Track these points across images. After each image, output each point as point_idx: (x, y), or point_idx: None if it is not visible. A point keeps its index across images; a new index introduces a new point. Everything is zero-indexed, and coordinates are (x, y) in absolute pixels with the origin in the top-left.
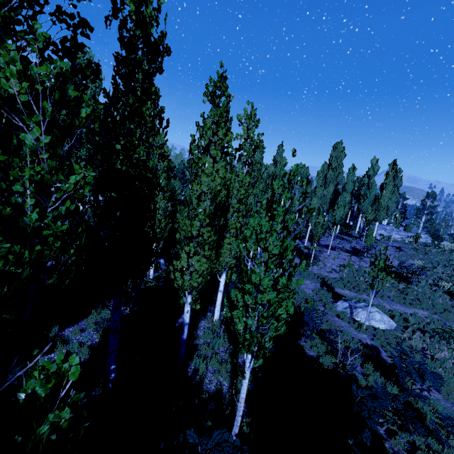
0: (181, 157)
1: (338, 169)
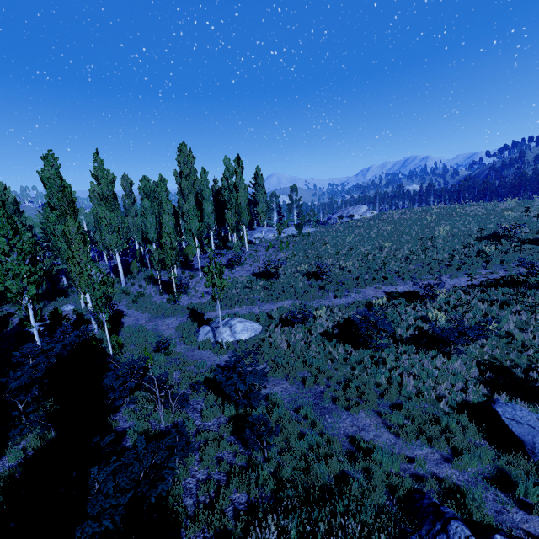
0: None
1: (192, 176)
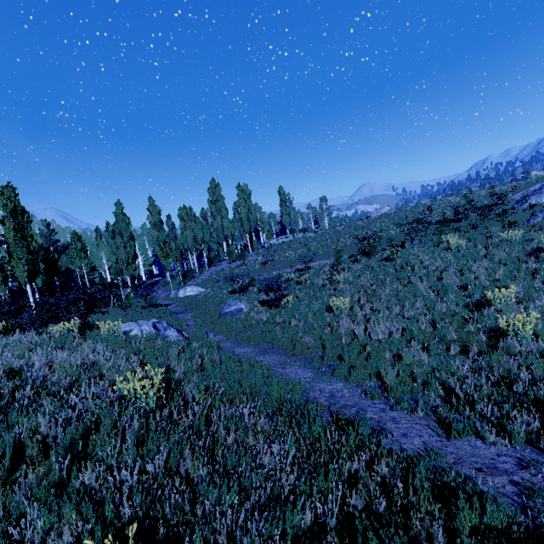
0: (86, 235)
1: (219, 201)
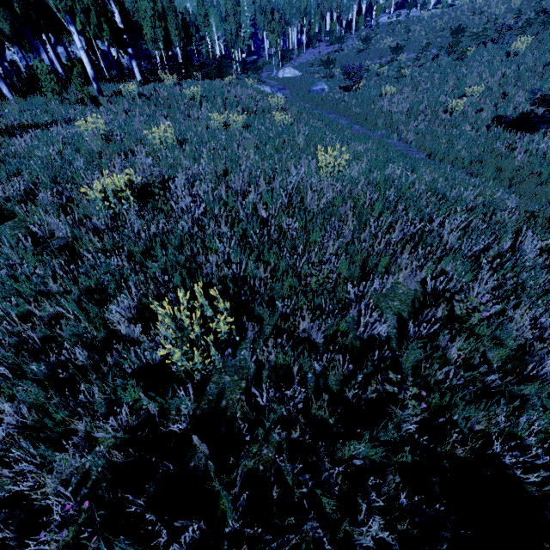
0: None
1: None
